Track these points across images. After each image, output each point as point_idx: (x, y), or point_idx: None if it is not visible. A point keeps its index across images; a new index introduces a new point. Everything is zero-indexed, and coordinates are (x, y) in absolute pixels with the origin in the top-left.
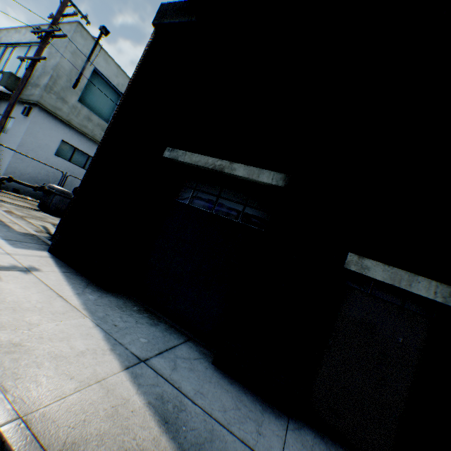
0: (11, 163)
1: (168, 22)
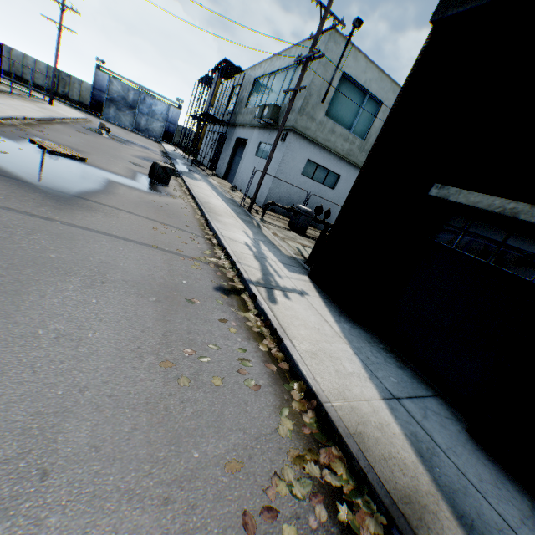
0: (271, 187)
1: (453, 14)
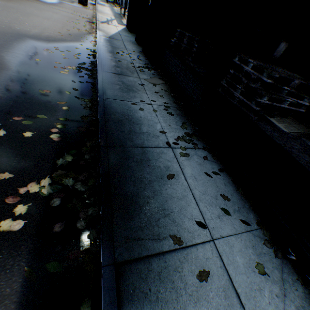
0: None
1: None
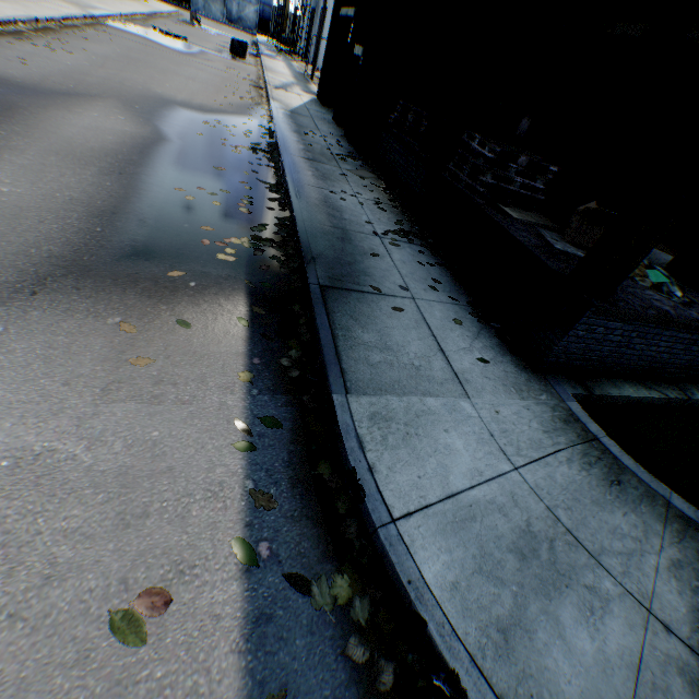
0: None
1: None
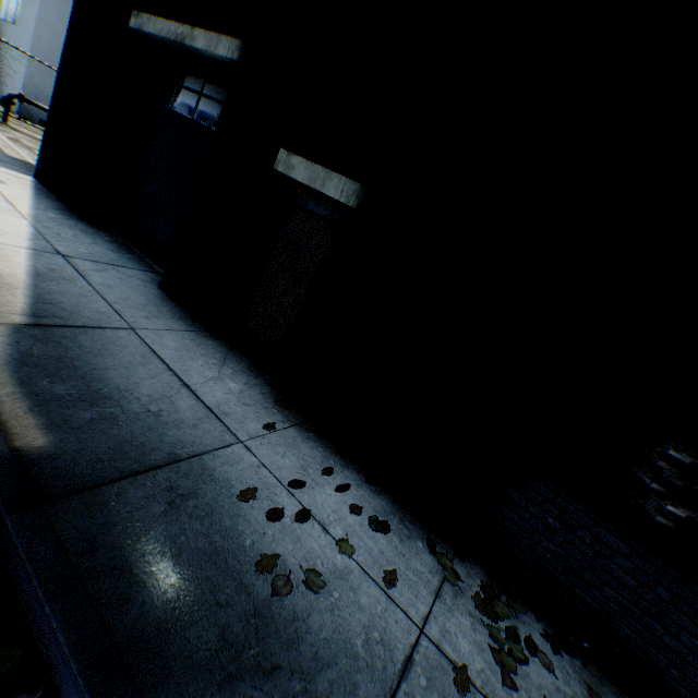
0: (29, 78)
1: None
